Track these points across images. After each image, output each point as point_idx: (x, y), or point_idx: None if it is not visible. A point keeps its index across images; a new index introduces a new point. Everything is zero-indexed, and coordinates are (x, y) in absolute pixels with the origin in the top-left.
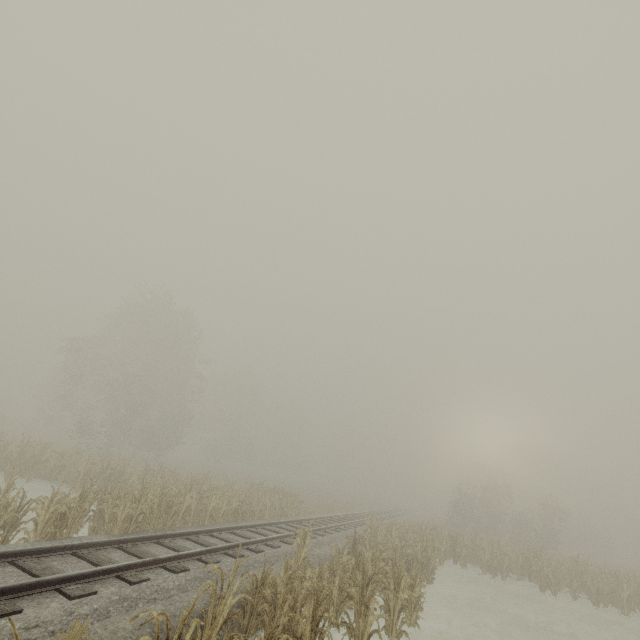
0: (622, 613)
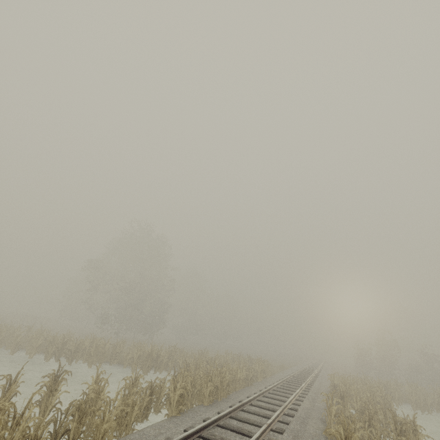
0: None
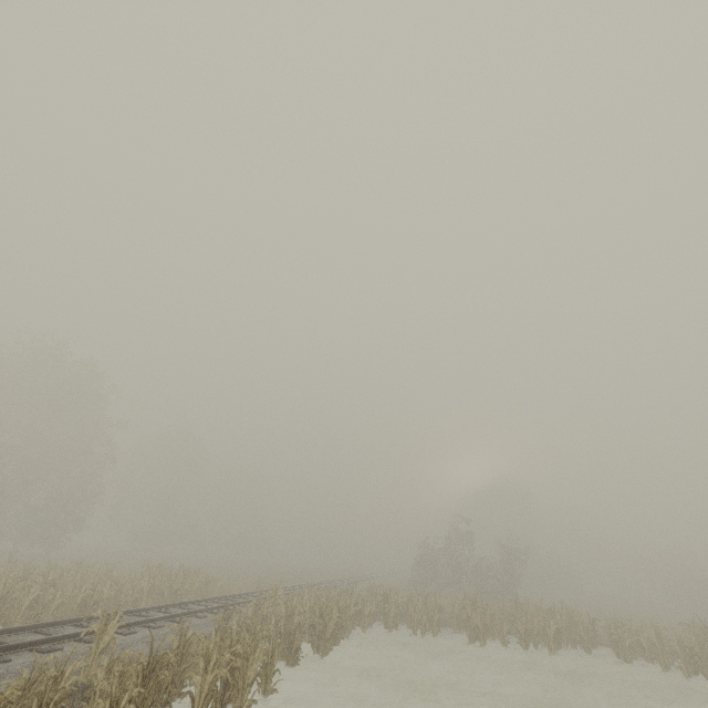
0: (550, 652)
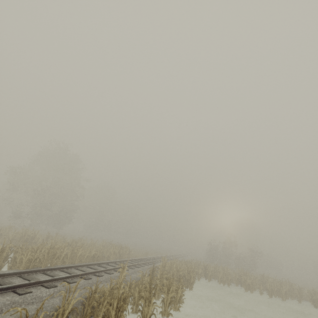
0: (282, 300)
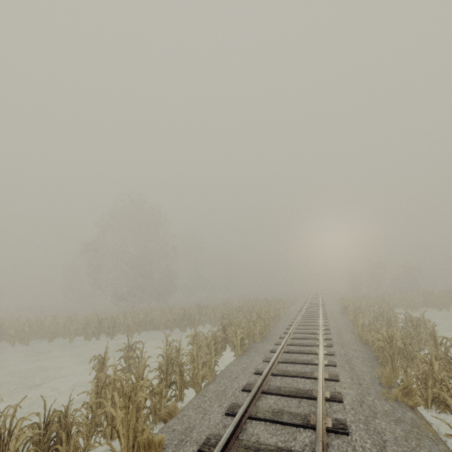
0: None
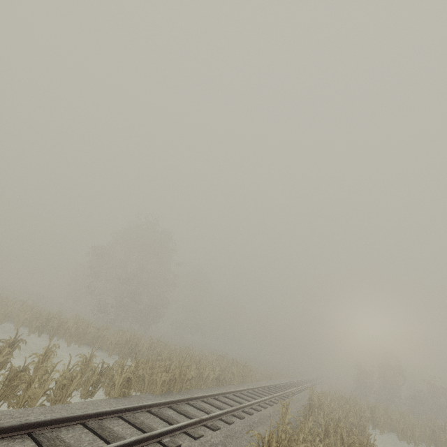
0: None
